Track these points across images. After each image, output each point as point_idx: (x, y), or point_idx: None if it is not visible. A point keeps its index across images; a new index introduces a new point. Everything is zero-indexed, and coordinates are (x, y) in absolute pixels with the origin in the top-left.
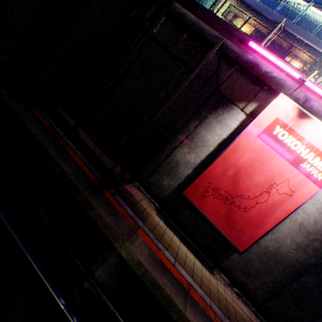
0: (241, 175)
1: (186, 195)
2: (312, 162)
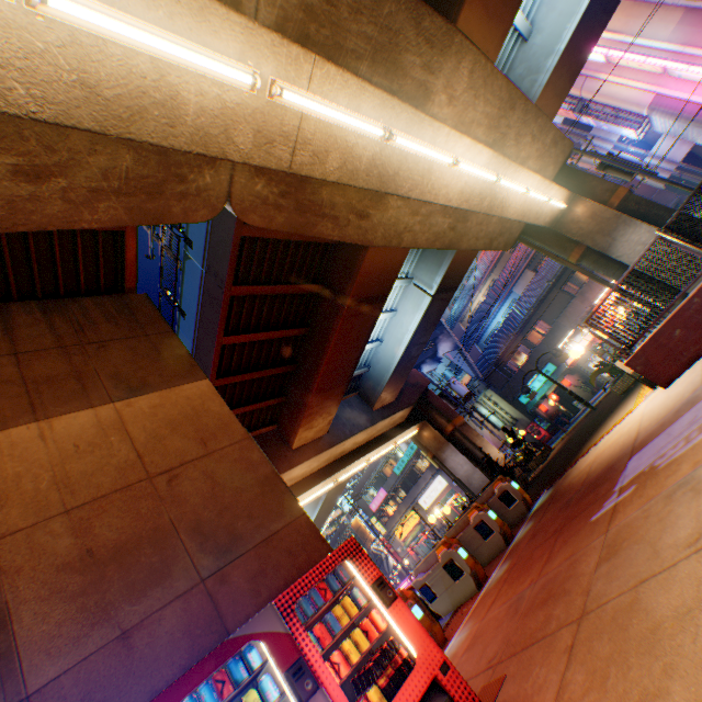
0: None
1: None
2: None
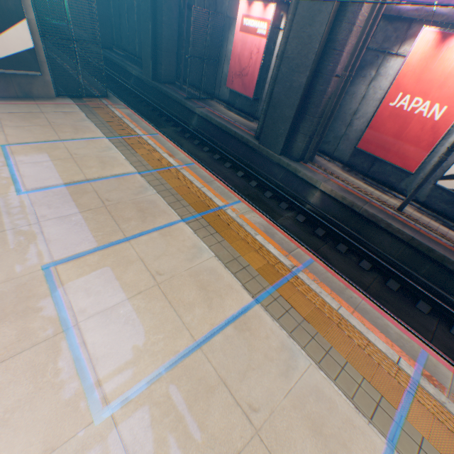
0: (240, 59)
1: (227, 87)
2: (260, 27)
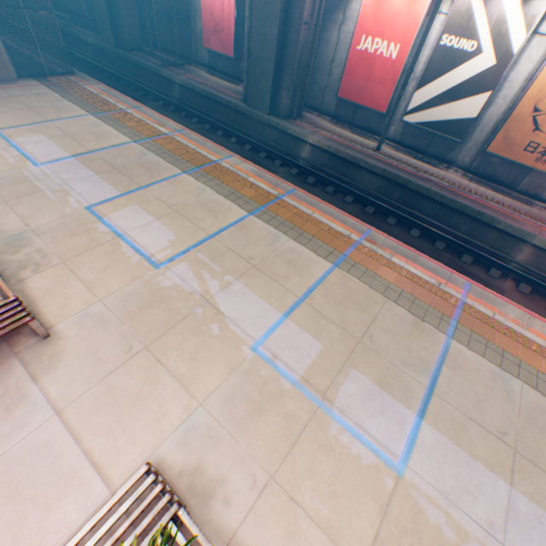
0: (213, 12)
1: (205, 48)
2: None
